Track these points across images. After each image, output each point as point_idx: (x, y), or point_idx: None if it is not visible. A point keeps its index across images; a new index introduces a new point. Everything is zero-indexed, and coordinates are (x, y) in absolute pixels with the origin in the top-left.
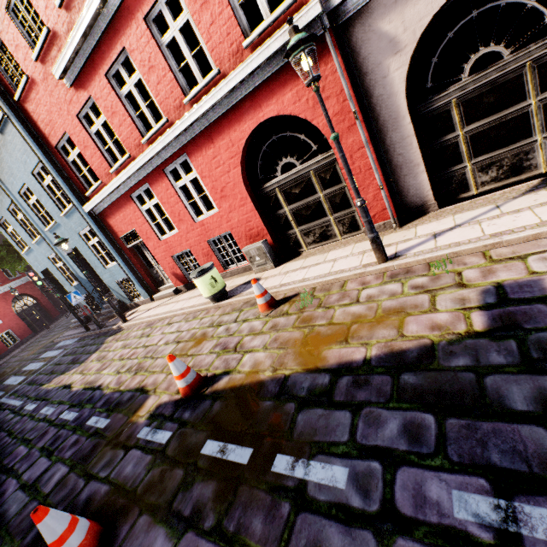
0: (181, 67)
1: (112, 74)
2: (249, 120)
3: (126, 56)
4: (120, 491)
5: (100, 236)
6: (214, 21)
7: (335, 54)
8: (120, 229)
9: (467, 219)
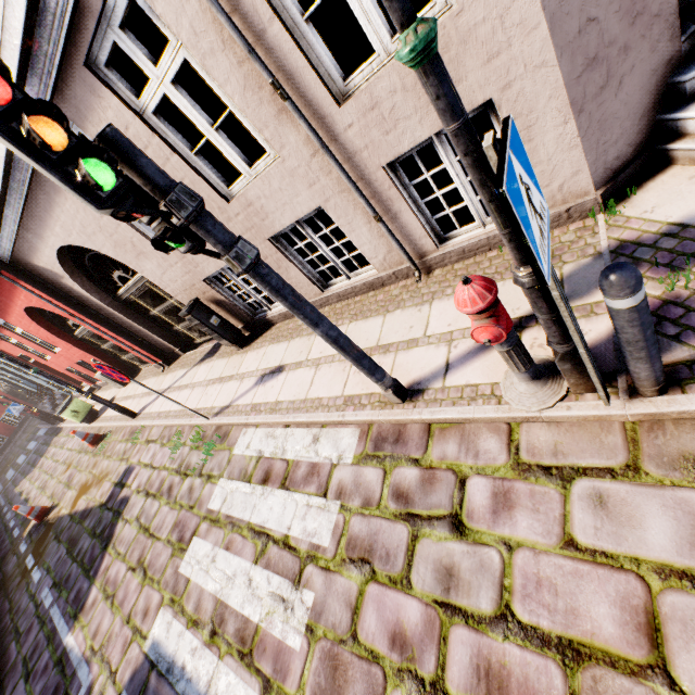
0: None
1: None
2: (16, 306)
3: None
4: (4, 579)
5: (1, 359)
6: None
7: (20, 286)
8: (12, 353)
9: (174, 382)
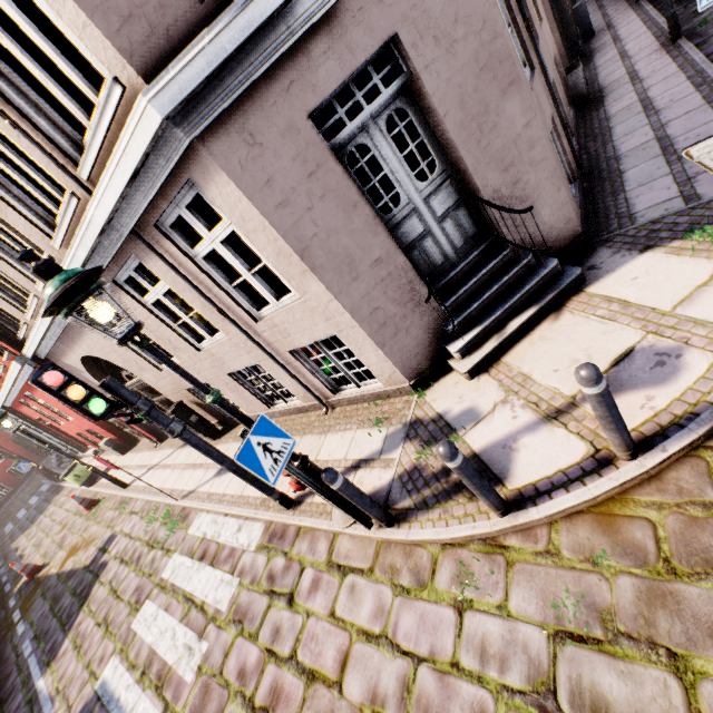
0: None
1: None
2: None
3: None
4: None
5: (21, 420)
6: None
7: None
8: (32, 415)
9: (162, 459)
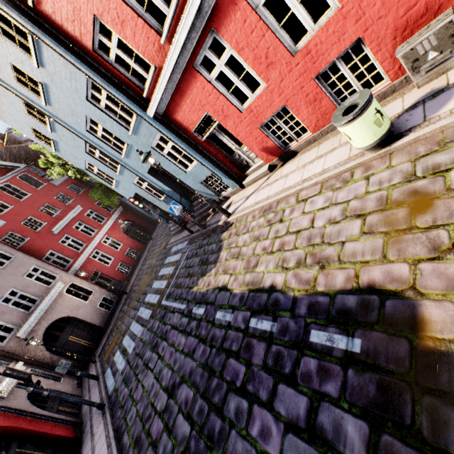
0: None
1: None
2: None
3: None
4: None
5: (173, 139)
6: None
7: None
8: (190, 122)
9: None
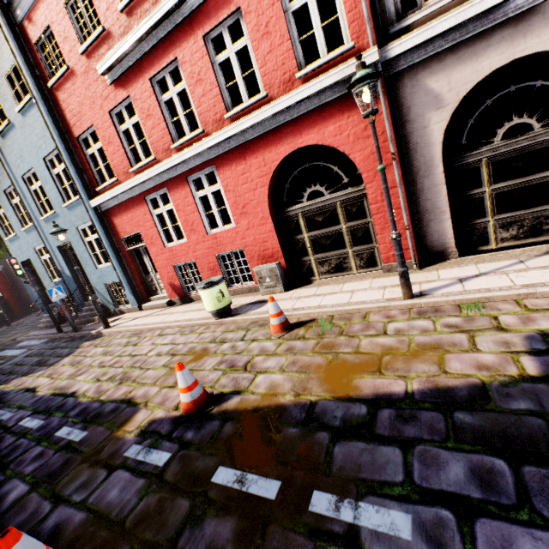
0: (229, 85)
1: (157, 80)
2: (286, 144)
3: (176, 66)
4: (102, 520)
5: (100, 233)
6: (272, 51)
7: (383, 98)
8: (123, 229)
9: (492, 269)
